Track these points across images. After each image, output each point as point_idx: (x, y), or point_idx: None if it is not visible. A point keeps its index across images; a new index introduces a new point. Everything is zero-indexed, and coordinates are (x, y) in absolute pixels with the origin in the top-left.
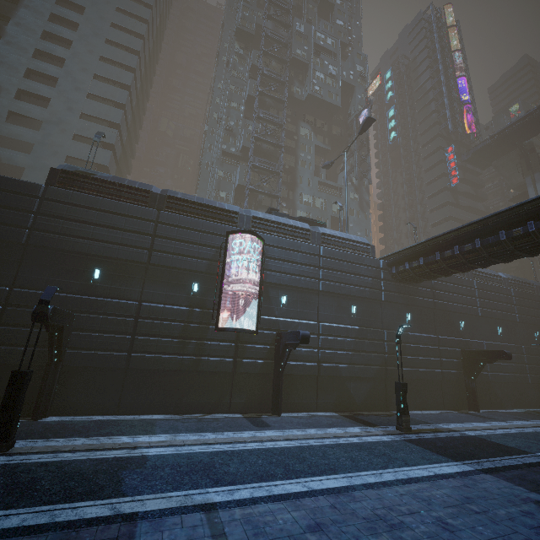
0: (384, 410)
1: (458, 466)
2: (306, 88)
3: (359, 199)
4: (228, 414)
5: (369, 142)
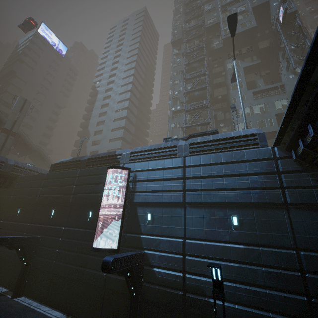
0: None
1: None
2: (222, 37)
3: None
4: None
5: (301, 28)
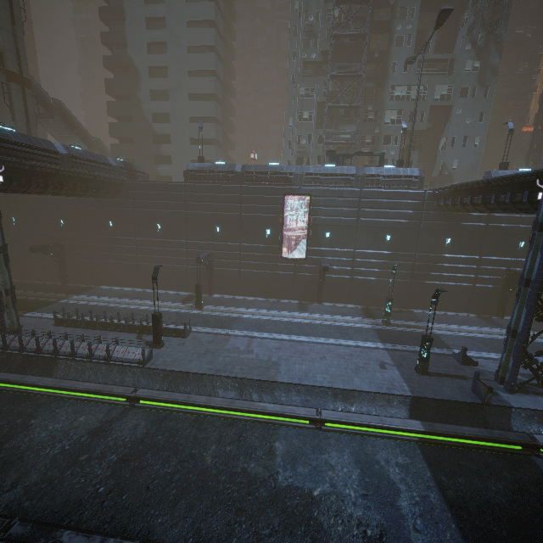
0: (405, 307)
1: (377, 345)
2: None
3: (481, 68)
4: (291, 300)
5: None
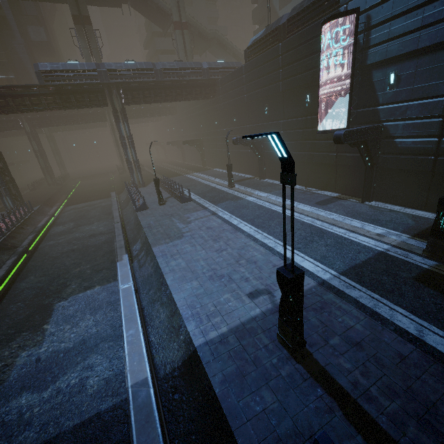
0: None
1: (323, 271)
2: None
3: None
4: (330, 193)
5: None
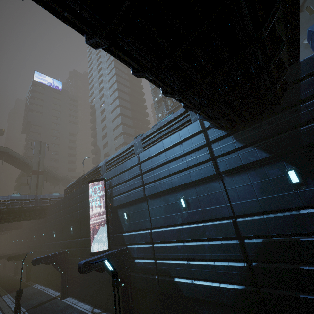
0: None
1: None
2: None
3: None
4: None
5: None
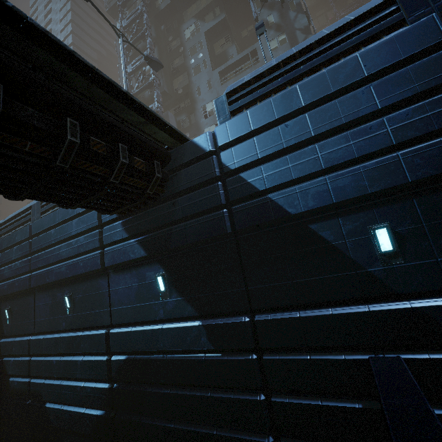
0: None
1: None
2: None
3: (288, 37)
4: None
5: None
